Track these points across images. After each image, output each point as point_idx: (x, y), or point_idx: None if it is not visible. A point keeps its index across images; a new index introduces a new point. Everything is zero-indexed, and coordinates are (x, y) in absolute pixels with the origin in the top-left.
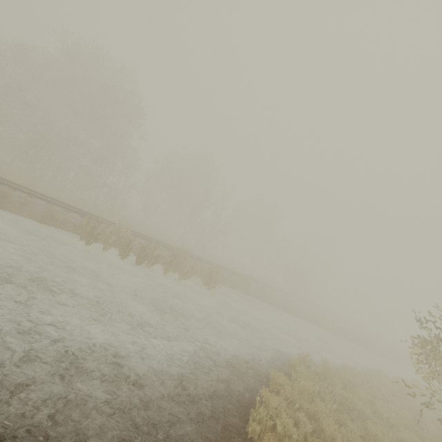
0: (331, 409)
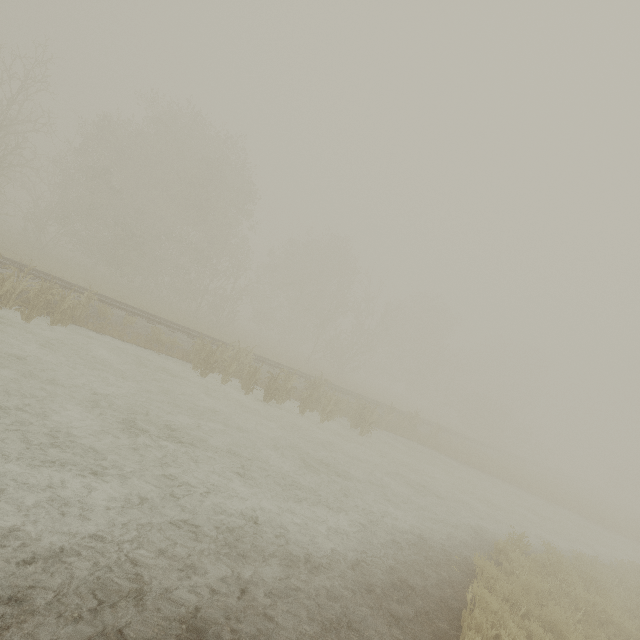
0: (572, 620)
